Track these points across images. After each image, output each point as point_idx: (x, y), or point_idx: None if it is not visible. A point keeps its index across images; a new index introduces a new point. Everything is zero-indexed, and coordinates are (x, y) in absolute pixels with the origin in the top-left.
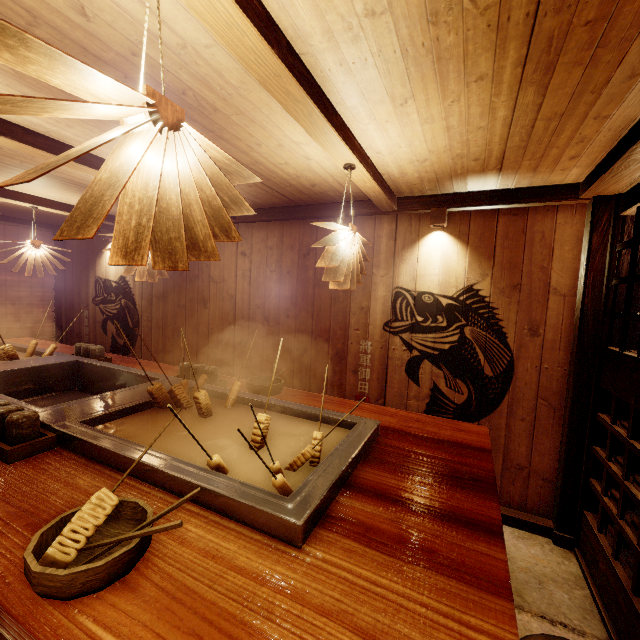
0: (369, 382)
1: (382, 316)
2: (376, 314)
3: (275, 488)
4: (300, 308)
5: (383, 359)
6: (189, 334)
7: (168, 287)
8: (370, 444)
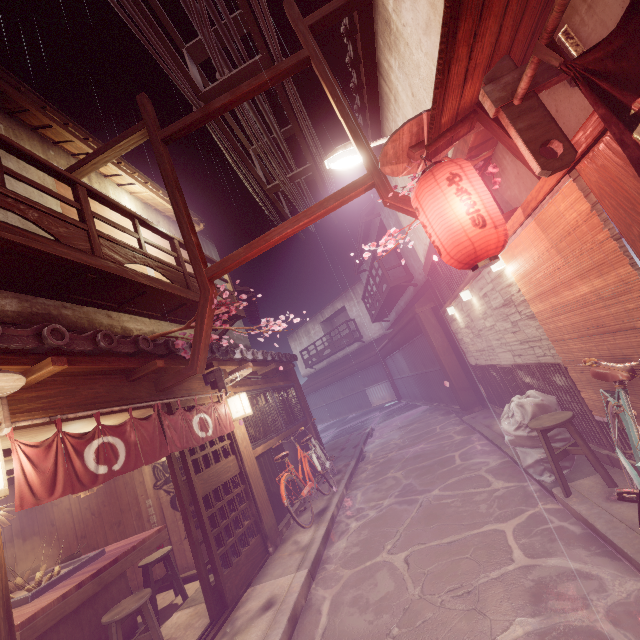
0: (157, 523)
1: (151, 482)
2: (148, 482)
3: (26, 591)
4: (110, 497)
5: (159, 505)
6: (46, 551)
7: (24, 524)
8: (93, 560)
